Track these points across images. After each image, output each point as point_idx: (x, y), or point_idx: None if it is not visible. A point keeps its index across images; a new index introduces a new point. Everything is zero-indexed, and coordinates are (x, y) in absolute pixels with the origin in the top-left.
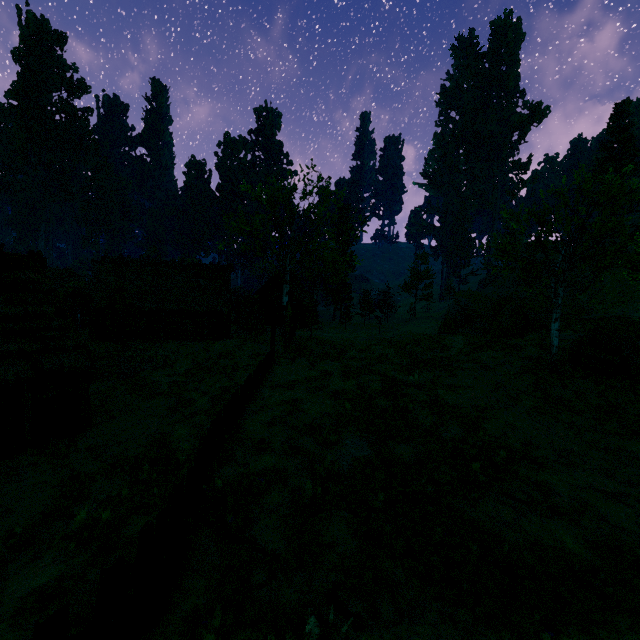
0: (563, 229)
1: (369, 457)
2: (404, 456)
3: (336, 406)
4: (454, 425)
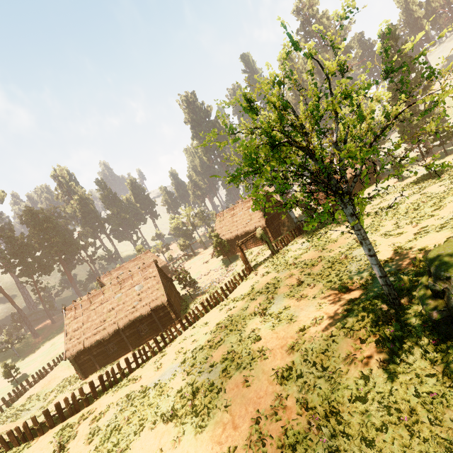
0: (254, 173)
1: (165, 380)
2: (172, 385)
3: (208, 333)
4: (220, 368)
